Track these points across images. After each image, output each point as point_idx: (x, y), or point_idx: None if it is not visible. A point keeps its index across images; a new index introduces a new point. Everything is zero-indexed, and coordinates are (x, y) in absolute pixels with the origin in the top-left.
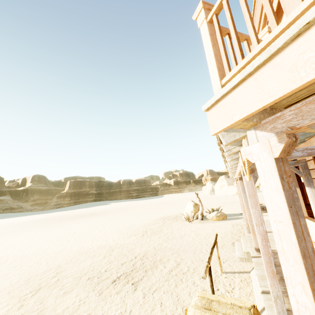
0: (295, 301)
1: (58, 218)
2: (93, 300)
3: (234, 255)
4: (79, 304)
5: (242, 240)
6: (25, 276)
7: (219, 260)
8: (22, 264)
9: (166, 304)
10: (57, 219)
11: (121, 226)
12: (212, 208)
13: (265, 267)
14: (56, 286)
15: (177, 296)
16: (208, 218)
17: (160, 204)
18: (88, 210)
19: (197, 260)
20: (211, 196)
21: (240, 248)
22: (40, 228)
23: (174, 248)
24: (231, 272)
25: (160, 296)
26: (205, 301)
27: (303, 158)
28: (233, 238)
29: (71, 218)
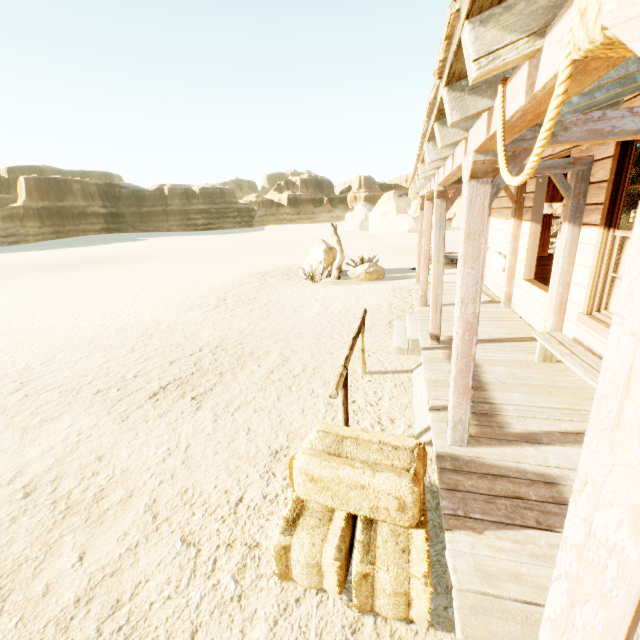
0: (583, 531)
1: (18, 267)
2: (110, 432)
3: (389, 343)
4: (79, 441)
5: (409, 318)
6: None
7: (363, 354)
8: None
9: (257, 430)
10: (14, 269)
11: (171, 287)
12: (361, 258)
13: (453, 379)
14: (23, 409)
15: (279, 416)
16: (351, 277)
17: (256, 246)
18: (93, 253)
19: (321, 352)
20: (361, 233)
21: (402, 332)
22: None
23: (280, 332)
24: (380, 372)
25: (247, 418)
26: (332, 440)
27: (588, 154)
28: (391, 314)
29: (50, 268)
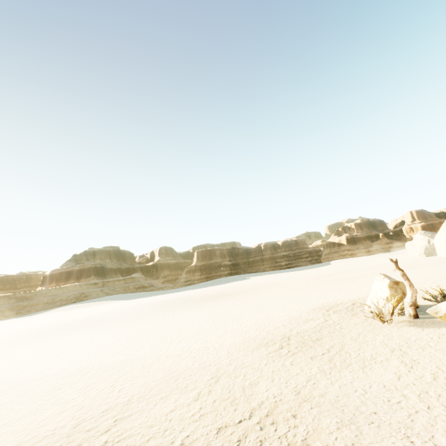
0: None
1: (182, 300)
2: None
3: None
4: None
5: None
6: (79, 415)
7: None
8: (97, 383)
9: None
10: (180, 302)
11: (251, 320)
12: (442, 292)
13: None
14: None
15: None
16: (434, 316)
17: (323, 279)
18: (219, 289)
19: None
20: (428, 258)
21: None
22: (155, 316)
23: (345, 404)
24: None
25: None
26: None
27: None
28: None
29: (195, 301)
